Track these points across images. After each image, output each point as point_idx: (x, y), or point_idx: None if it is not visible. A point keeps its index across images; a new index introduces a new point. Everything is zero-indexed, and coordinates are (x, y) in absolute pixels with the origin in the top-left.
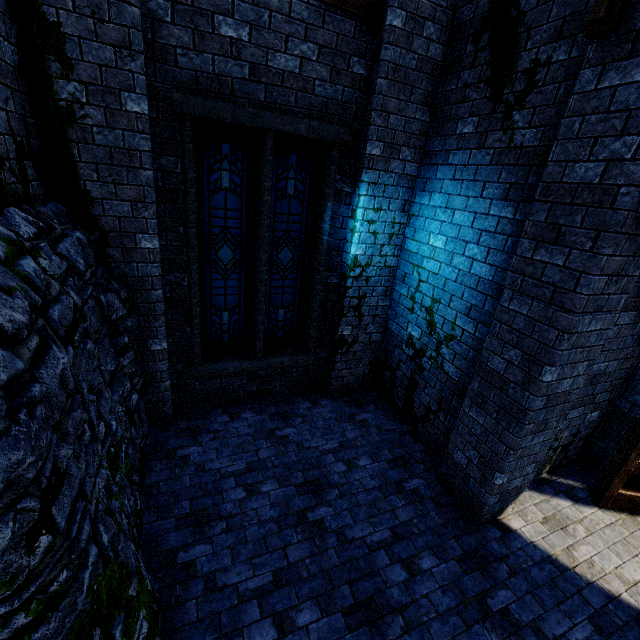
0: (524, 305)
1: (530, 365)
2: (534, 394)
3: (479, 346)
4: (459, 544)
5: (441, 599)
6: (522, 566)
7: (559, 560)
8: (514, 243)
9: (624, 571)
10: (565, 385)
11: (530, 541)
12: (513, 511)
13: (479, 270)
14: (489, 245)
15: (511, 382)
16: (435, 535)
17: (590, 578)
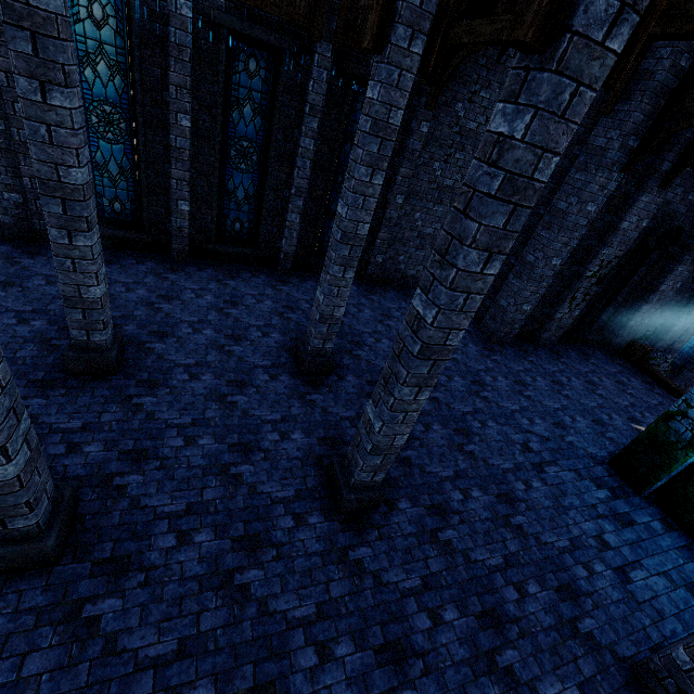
0: None
1: None
2: None
3: (692, 358)
4: None
5: None
6: None
7: None
8: None
9: None
10: None
11: None
12: None
13: None
14: None
15: None
16: None
17: None
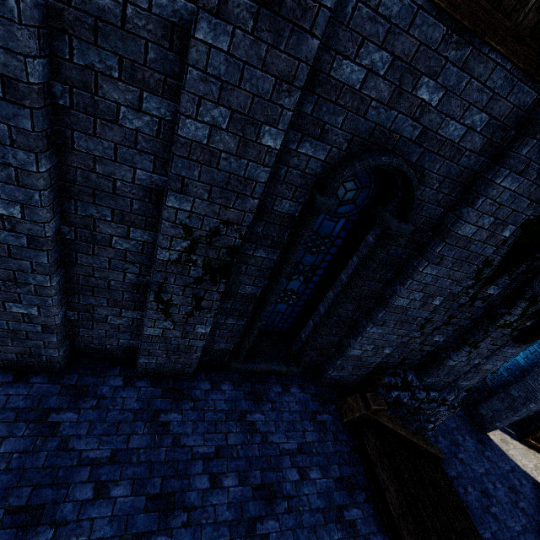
0: (533, 384)
1: (527, 400)
2: (524, 408)
3: (506, 382)
4: (475, 436)
5: (472, 447)
6: (493, 448)
7: (504, 451)
8: (538, 362)
9: (522, 461)
10: (534, 408)
11: (496, 443)
12: (491, 433)
13: (519, 360)
14: (528, 355)
15: (517, 401)
16: (468, 431)
17: (512, 458)
